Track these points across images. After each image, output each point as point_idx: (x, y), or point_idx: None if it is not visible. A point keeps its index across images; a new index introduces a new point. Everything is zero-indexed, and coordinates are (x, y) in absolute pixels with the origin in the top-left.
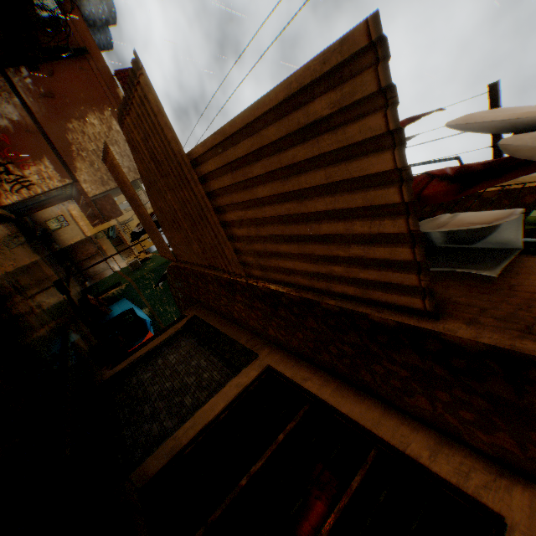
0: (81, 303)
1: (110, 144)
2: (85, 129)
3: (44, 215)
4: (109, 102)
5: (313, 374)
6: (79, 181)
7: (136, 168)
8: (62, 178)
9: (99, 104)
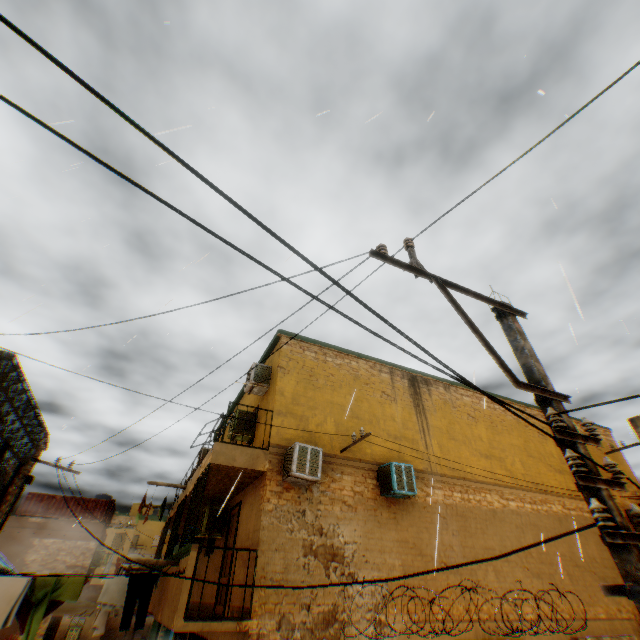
0: None
1: (57, 555)
2: (32, 569)
3: (59, 636)
4: (32, 533)
5: None
6: None
7: (88, 546)
8: (46, 617)
9: (27, 543)
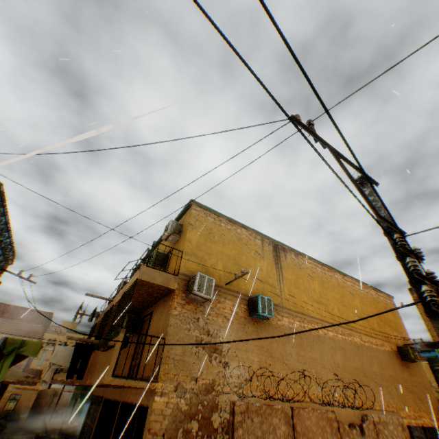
0: (61, 433)
1: None
2: None
3: (0, 406)
4: None
5: (110, 390)
6: (5, 380)
7: None
8: None
9: None
